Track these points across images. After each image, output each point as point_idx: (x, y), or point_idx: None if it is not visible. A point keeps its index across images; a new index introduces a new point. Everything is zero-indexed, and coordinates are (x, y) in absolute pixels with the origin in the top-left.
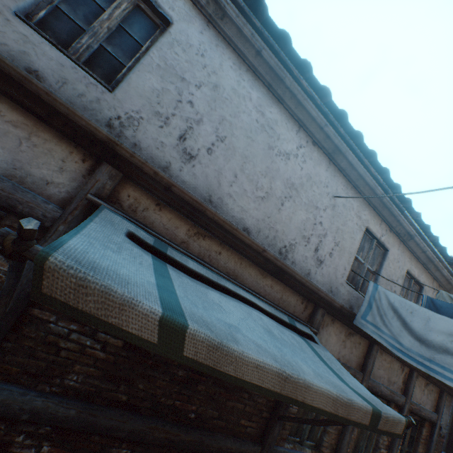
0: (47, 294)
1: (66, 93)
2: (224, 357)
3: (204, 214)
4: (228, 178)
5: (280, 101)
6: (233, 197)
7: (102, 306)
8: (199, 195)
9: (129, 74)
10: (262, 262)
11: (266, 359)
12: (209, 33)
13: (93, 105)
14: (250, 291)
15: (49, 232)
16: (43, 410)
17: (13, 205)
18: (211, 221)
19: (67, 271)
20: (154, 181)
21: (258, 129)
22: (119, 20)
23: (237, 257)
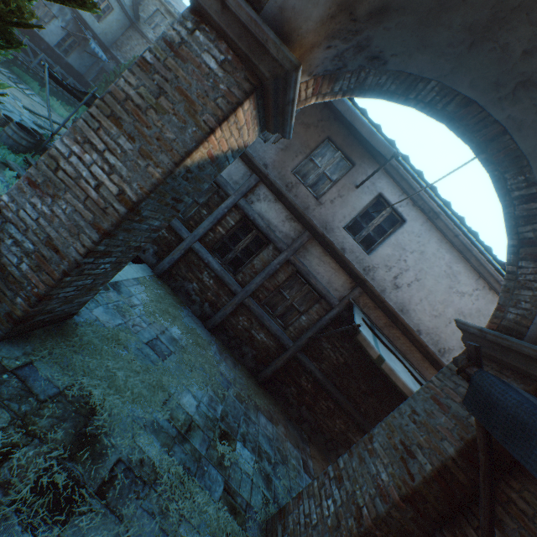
0: (358, 339)
1: (351, 256)
2: (393, 374)
3: (396, 318)
4: (415, 300)
5: (466, 260)
6: (415, 311)
7: (367, 346)
8: (396, 306)
9: (378, 247)
10: (424, 352)
11: (407, 384)
12: (426, 224)
13: (360, 261)
14: (411, 365)
15: (333, 309)
16: (313, 371)
17: (325, 297)
18: (399, 322)
19: (363, 335)
20: (376, 297)
21: (444, 276)
22: (380, 221)
23: (408, 344)
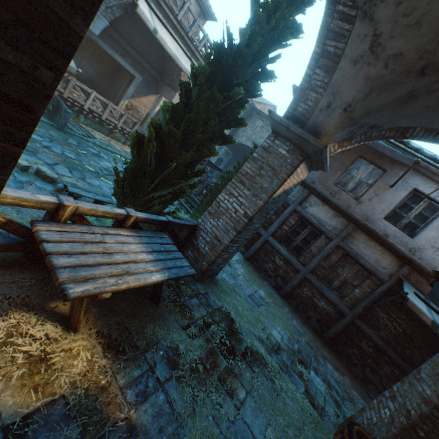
0: (407, 305)
1: (394, 240)
2: None
3: None
4: None
5: None
6: None
7: (417, 311)
8: None
9: (421, 231)
10: None
11: None
12: None
13: (404, 243)
14: None
15: (383, 283)
16: (372, 337)
17: (374, 273)
18: None
19: (411, 302)
20: (427, 274)
21: None
22: (419, 210)
23: None
